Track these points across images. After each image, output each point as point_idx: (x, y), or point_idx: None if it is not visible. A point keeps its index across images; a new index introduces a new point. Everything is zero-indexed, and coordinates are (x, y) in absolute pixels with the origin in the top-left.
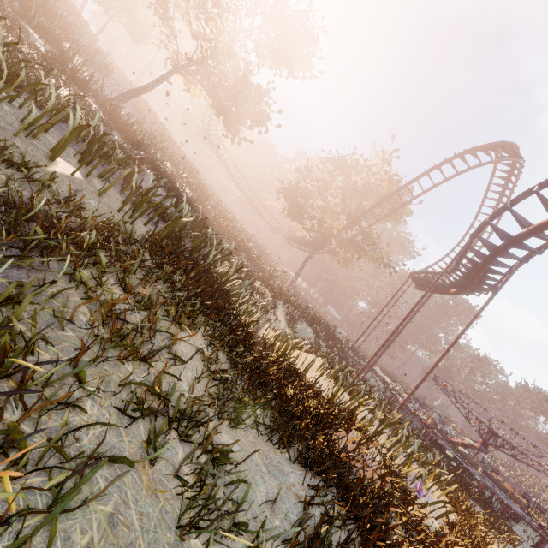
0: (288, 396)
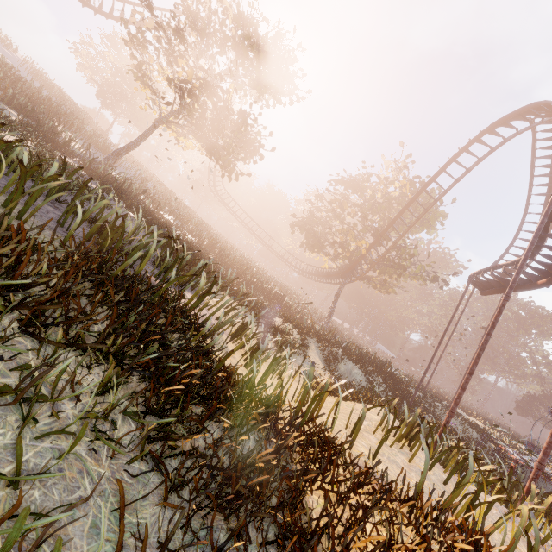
0: (306, 529)
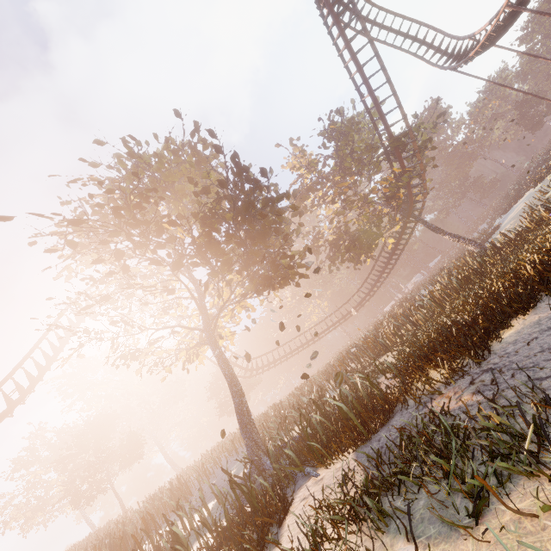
0: None
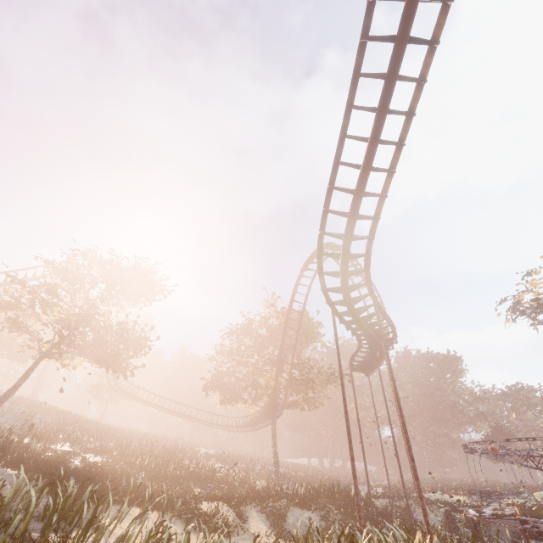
0: None
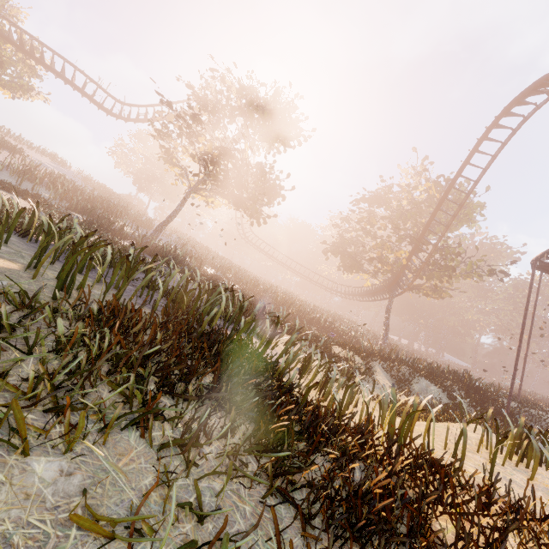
0: None
